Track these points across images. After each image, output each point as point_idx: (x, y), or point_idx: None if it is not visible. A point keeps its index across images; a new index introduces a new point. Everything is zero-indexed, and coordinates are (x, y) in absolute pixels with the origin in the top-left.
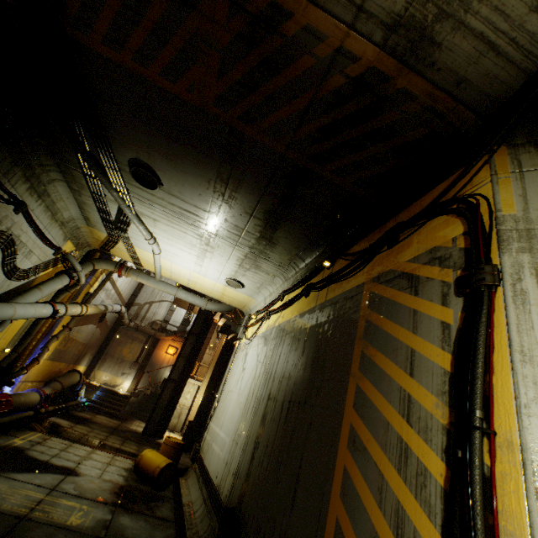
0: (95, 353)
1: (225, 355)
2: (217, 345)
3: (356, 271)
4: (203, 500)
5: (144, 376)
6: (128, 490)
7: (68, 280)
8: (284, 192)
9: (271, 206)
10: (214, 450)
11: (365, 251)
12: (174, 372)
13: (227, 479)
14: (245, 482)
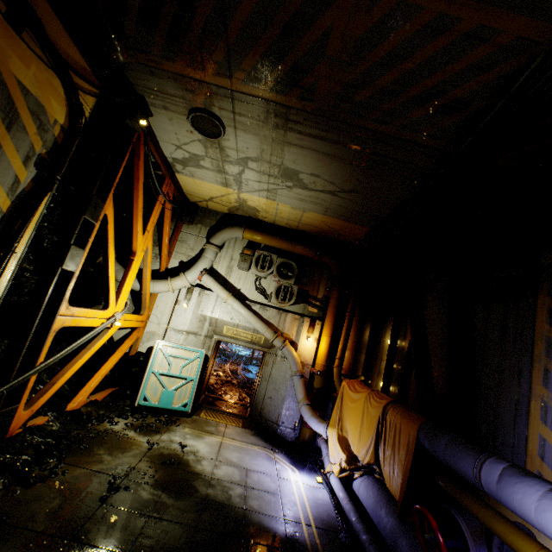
0: None
1: None
2: None
3: None
4: None
5: None
6: None
7: None
8: None
9: None
10: None
11: None
12: None
13: None
14: None
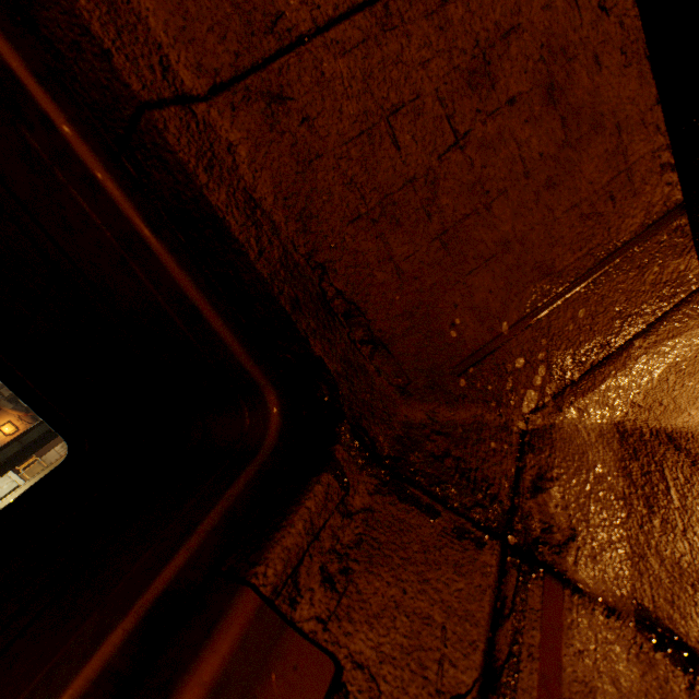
0: None
1: None
2: None
3: None
4: None
5: None
6: None
7: None
8: None
9: None
10: None
11: None
12: None
13: None
14: None
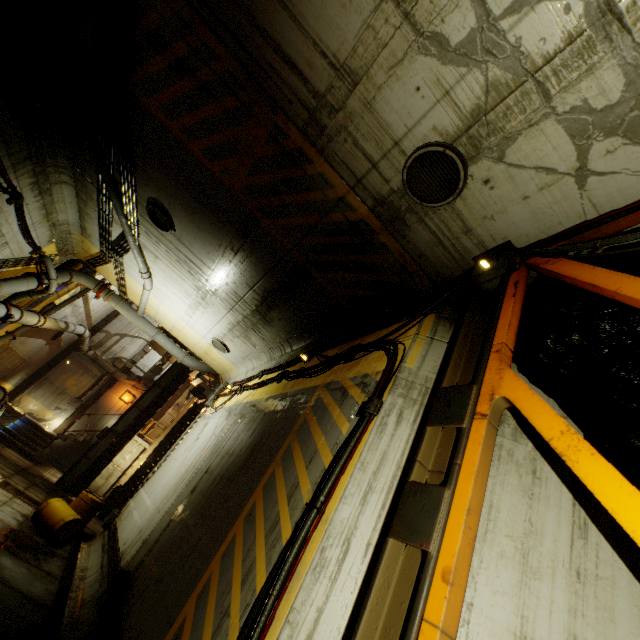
0: (32, 373)
1: (188, 420)
2: (183, 407)
3: (319, 373)
4: (101, 567)
5: (82, 418)
6: (19, 535)
7: (36, 285)
8: (285, 280)
9: (272, 287)
10: (134, 517)
11: (331, 358)
12: (121, 423)
13: (135, 545)
14: (152, 547)
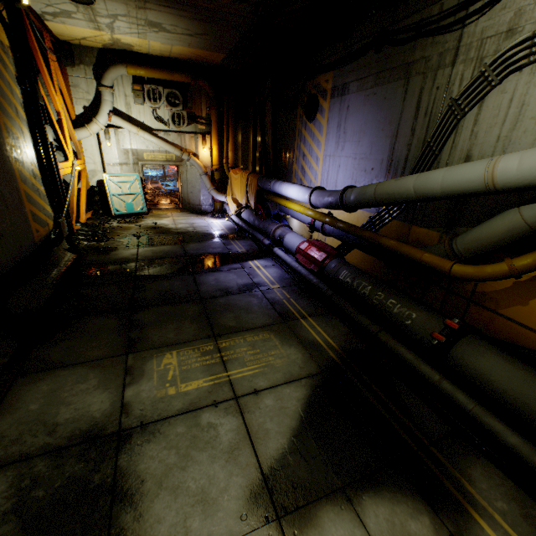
0: None
1: None
2: None
3: None
4: None
5: None
6: None
7: None
8: None
9: None
10: None
11: None
12: None
13: None
14: None
